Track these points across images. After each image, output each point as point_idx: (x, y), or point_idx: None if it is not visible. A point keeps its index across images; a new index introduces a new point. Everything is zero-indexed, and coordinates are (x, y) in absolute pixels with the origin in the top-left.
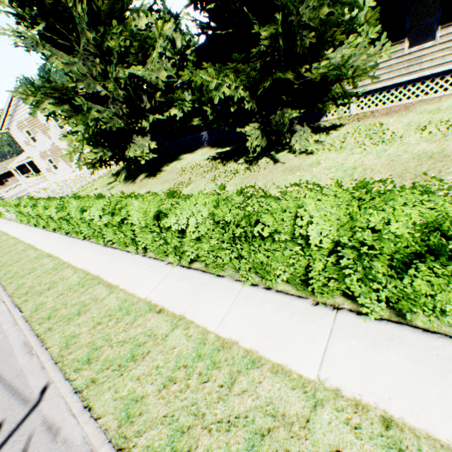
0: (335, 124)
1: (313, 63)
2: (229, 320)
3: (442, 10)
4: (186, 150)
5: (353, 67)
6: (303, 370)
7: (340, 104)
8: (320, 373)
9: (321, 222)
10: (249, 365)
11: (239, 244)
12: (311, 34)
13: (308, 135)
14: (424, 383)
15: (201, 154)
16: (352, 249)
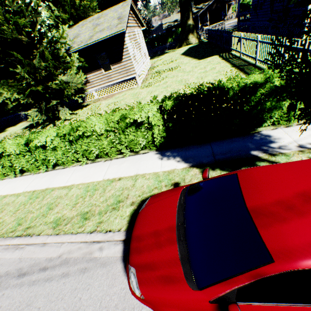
0: (88, 104)
1: (53, 81)
2: (2, 190)
3: (109, 59)
4: (12, 124)
5: (73, 83)
6: (20, 191)
7: (80, 96)
8: (24, 190)
9: (13, 146)
10: (3, 198)
11: (2, 162)
12: (44, 71)
13: (67, 112)
14: (48, 180)
15: (20, 126)
16: (28, 152)
